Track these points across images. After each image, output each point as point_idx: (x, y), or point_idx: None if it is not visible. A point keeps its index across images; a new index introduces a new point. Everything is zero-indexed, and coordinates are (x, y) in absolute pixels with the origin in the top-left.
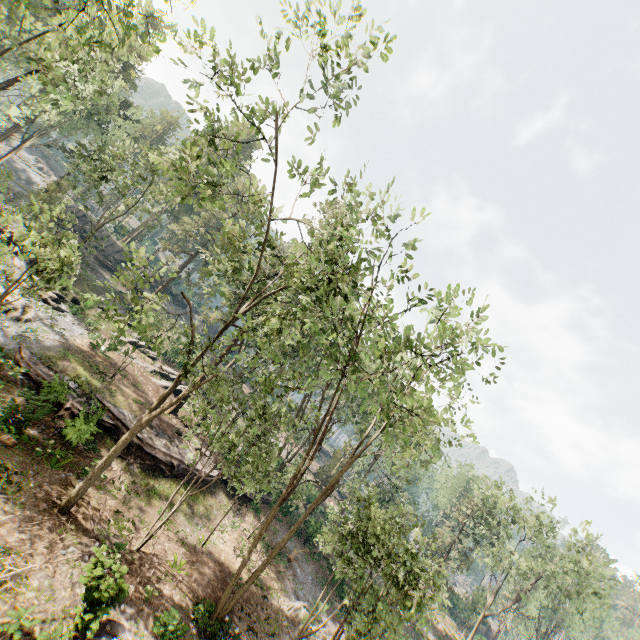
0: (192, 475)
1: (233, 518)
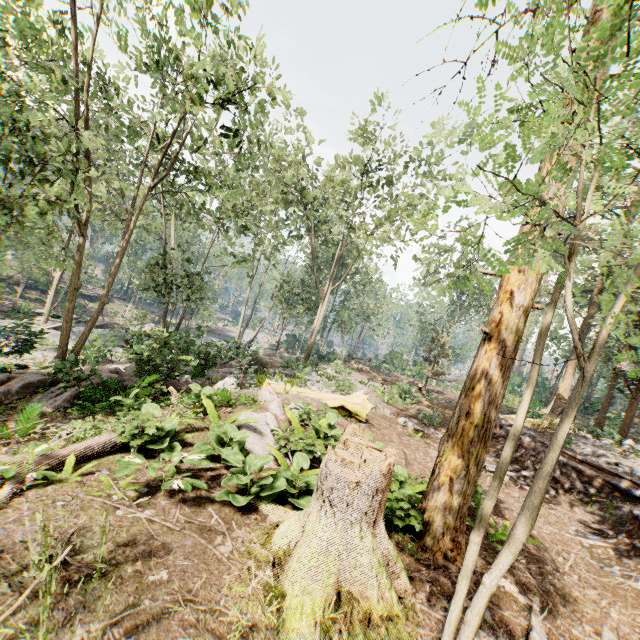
0: None
1: (127, 307)
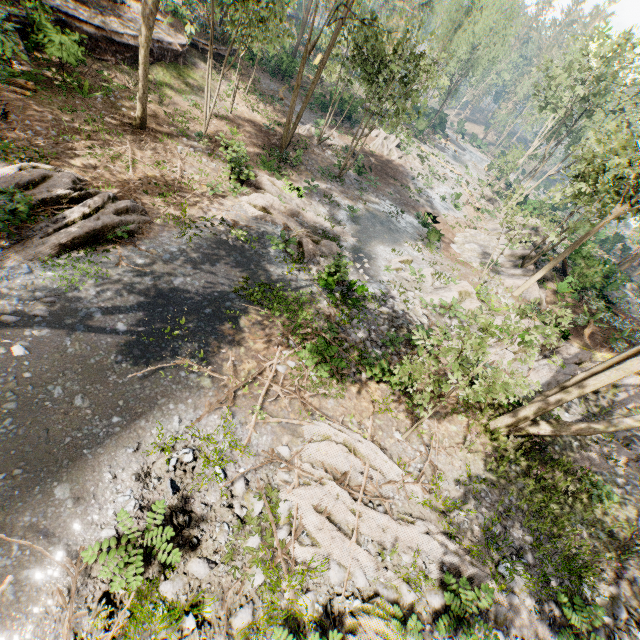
0: (169, 53)
1: (224, 82)
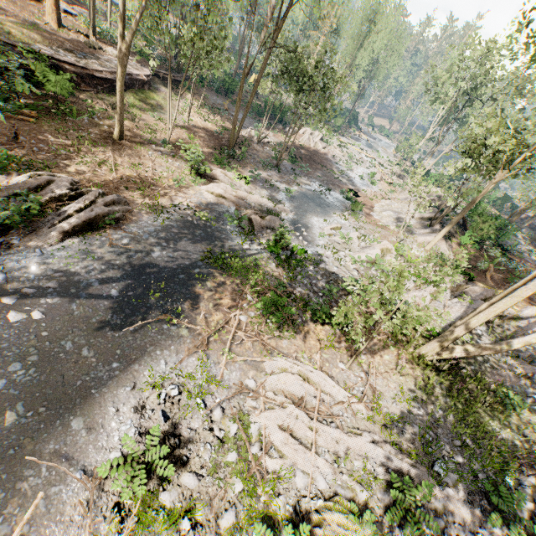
0: (138, 82)
1: (181, 100)
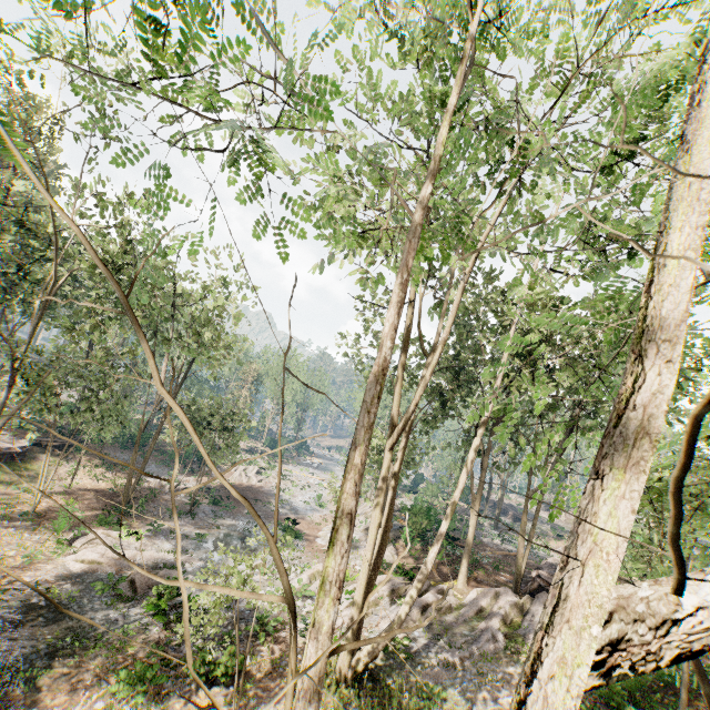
0: (7, 455)
1: (68, 465)
